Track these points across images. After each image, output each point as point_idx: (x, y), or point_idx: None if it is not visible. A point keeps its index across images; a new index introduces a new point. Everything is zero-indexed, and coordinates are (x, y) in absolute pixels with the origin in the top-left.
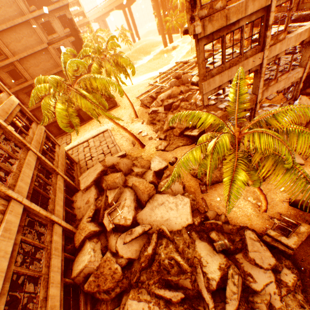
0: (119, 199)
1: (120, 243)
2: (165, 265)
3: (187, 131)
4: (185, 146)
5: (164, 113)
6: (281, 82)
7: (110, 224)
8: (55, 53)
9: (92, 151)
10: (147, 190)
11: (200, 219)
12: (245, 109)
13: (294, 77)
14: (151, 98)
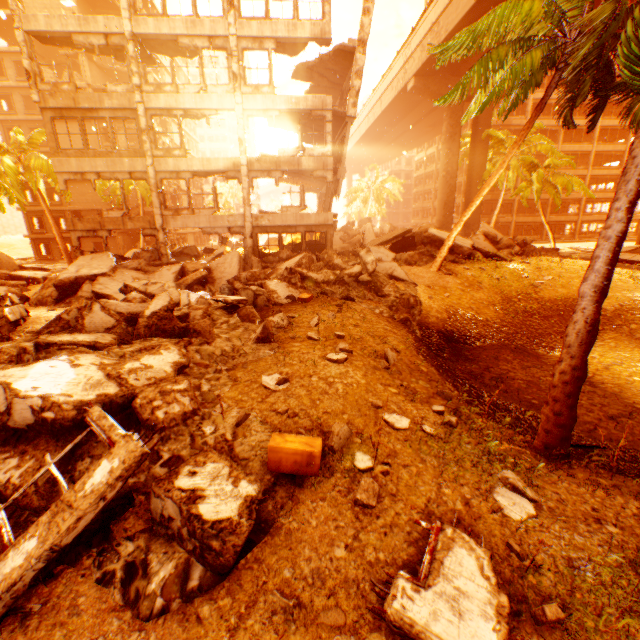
0: None
1: None
2: None
3: None
4: None
5: None
6: (202, 217)
7: None
8: None
9: None
10: None
11: None
12: (143, 231)
13: (228, 220)
14: None
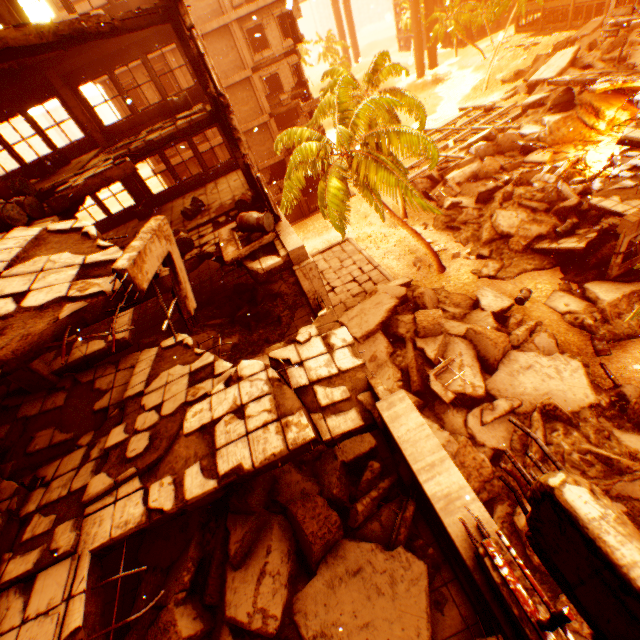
0: (446, 354)
1: (475, 424)
2: (573, 461)
3: (538, 242)
4: (538, 270)
5: (475, 209)
6: None
7: (447, 392)
8: (261, 88)
9: (330, 278)
10: (500, 341)
11: (607, 399)
12: None
13: None
14: (428, 180)
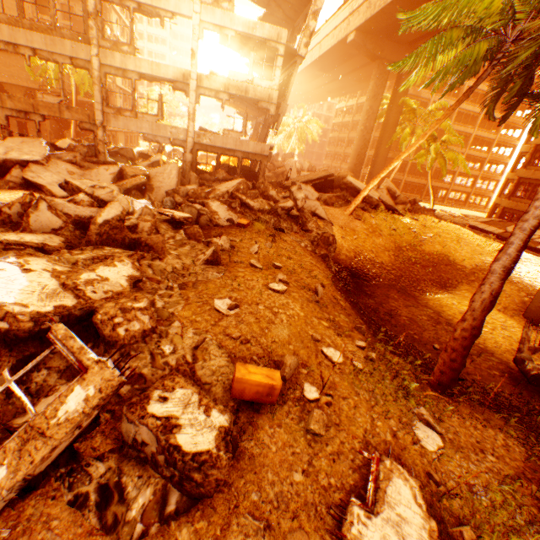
0: None
1: None
2: None
3: None
4: None
5: None
6: (145, 122)
7: None
8: None
9: None
10: None
11: None
12: (80, 124)
13: (170, 131)
14: None
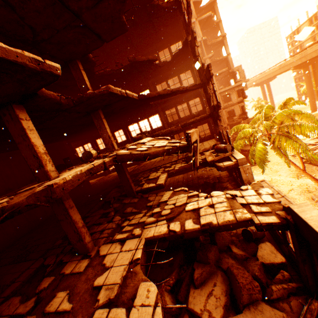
0: None
1: None
2: None
3: None
4: None
5: None
6: None
7: None
8: (225, 114)
9: None
10: None
11: None
12: None
13: None
14: None
